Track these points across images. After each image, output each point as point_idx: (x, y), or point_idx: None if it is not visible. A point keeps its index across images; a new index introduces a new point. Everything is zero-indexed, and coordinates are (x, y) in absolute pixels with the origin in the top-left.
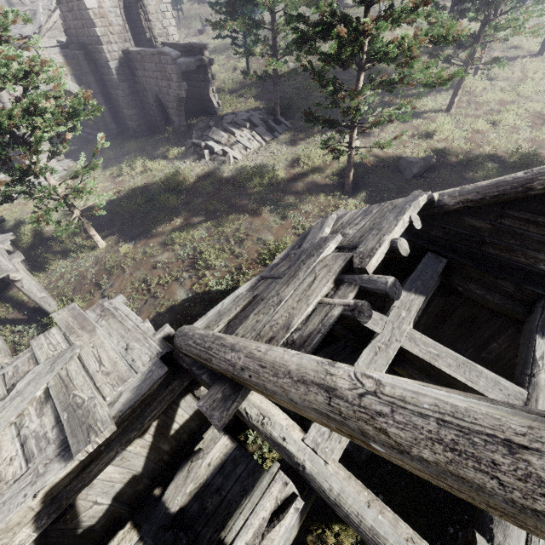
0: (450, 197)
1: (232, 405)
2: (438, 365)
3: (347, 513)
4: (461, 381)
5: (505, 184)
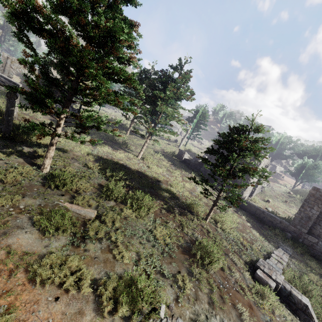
0: None
1: None
2: None
3: None
4: None
5: None
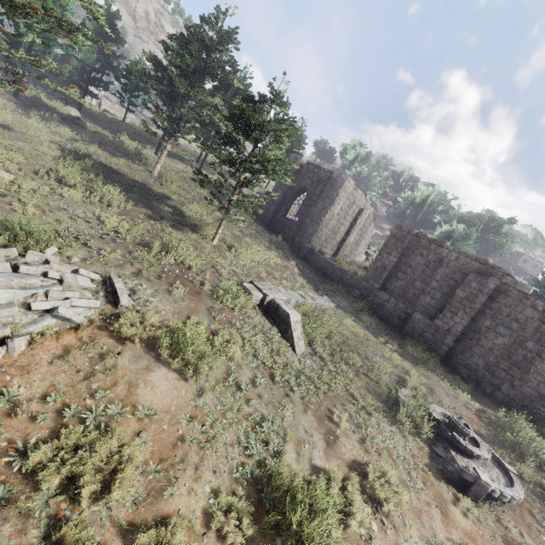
0: None
1: None
2: None
3: None
4: None
5: None
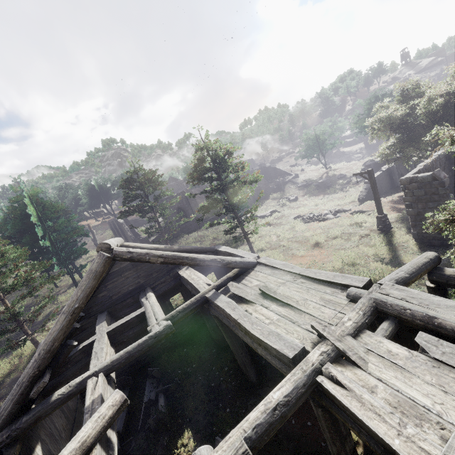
0: None
1: (46, 375)
2: (120, 323)
3: (116, 359)
4: (128, 320)
5: None
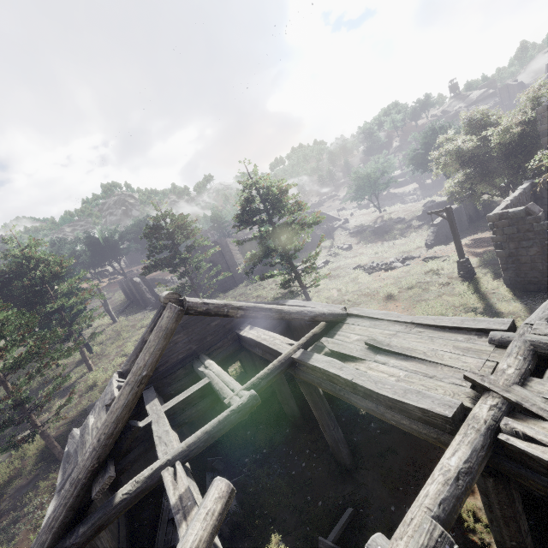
0: (126, 366)
1: (110, 468)
2: (181, 399)
3: (193, 442)
4: (191, 394)
5: (138, 346)
